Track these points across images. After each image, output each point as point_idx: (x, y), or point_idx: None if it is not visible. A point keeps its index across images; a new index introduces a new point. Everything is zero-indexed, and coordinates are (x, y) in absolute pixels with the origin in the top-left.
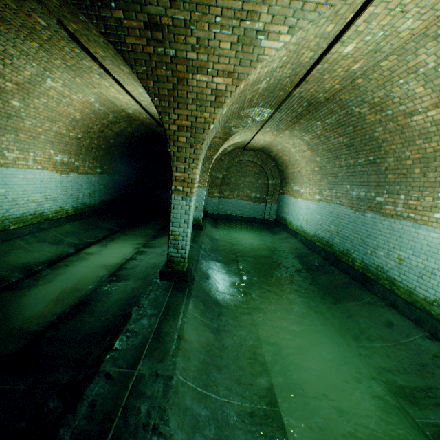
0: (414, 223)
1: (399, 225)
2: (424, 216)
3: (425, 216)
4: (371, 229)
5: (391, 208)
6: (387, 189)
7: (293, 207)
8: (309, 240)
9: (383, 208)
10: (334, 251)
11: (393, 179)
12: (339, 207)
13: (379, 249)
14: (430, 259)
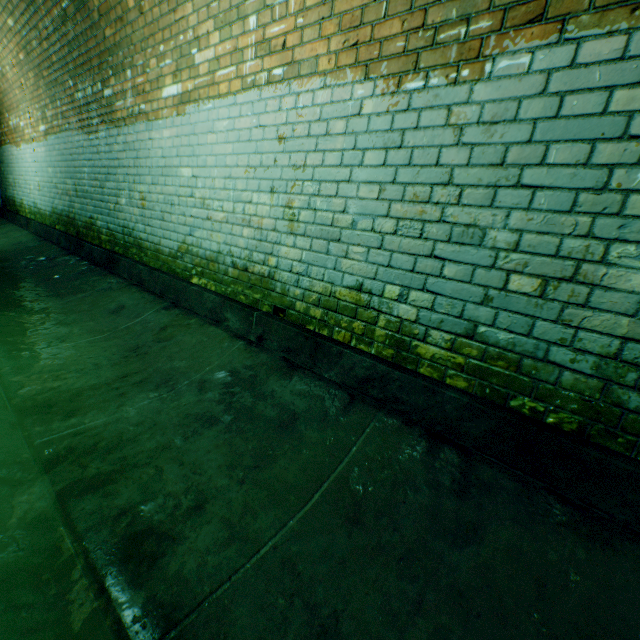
0: (148, 122)
1: (134, 134)
2: (155, 101)
3: (156, 102)
4: (110, 161)
5: (123, 105)
6: (112, 65)
7: (20, 167)
8: (46, 225)
9: (115, 110)
10: (79, 229)
11: (114, 38)
12: (71, 137)
13: (122, 194)
14: (169, 180)
